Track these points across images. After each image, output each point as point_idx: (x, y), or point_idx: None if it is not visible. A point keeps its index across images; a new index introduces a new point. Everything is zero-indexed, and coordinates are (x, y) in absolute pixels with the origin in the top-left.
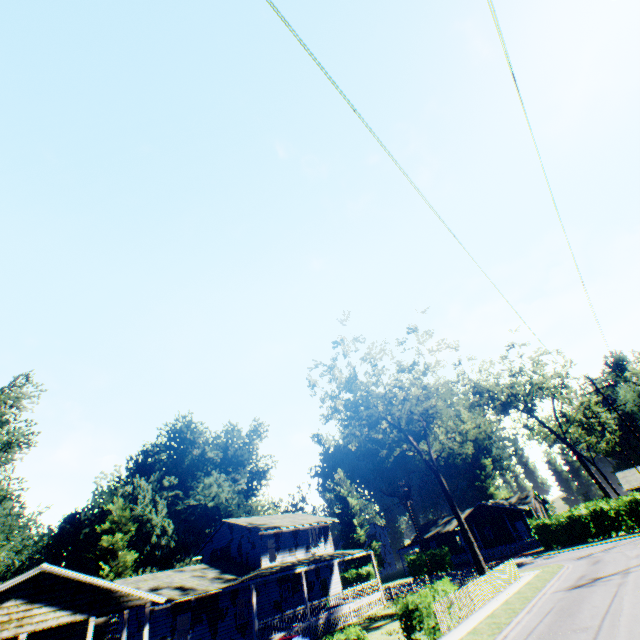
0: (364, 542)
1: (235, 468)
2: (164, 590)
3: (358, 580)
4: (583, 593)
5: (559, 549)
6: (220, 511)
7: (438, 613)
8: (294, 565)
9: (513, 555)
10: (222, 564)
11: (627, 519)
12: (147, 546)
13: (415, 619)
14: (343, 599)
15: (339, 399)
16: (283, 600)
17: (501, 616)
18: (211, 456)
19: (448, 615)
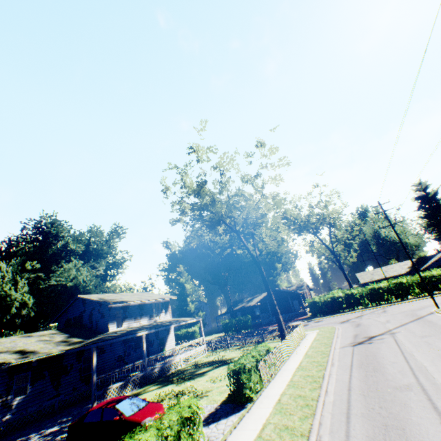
0: (193, 312)
1: (96, 259)
2: (1, 355)
3: (187, 336)
4: (370, 349)
5: (323, 316)
6: (80, 290)
7: (261, 370)
8: (137, 330)
9: (290, 320)
10: (73, 330)
11: (366, 299)
12: (7, 316)
13: (245, 379)
14: (175, 350)
15: (188, 203)
16: (126, 355)
17: (311, 369)
18: (73, 248)
19: (268, 370)
